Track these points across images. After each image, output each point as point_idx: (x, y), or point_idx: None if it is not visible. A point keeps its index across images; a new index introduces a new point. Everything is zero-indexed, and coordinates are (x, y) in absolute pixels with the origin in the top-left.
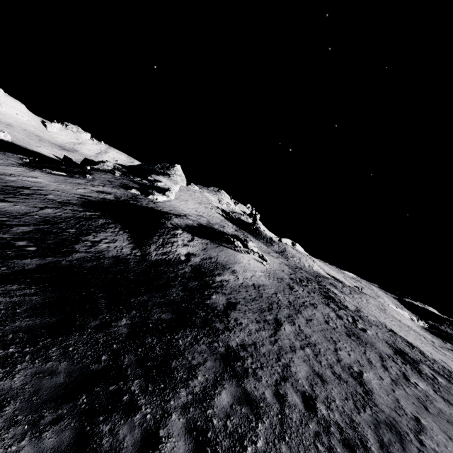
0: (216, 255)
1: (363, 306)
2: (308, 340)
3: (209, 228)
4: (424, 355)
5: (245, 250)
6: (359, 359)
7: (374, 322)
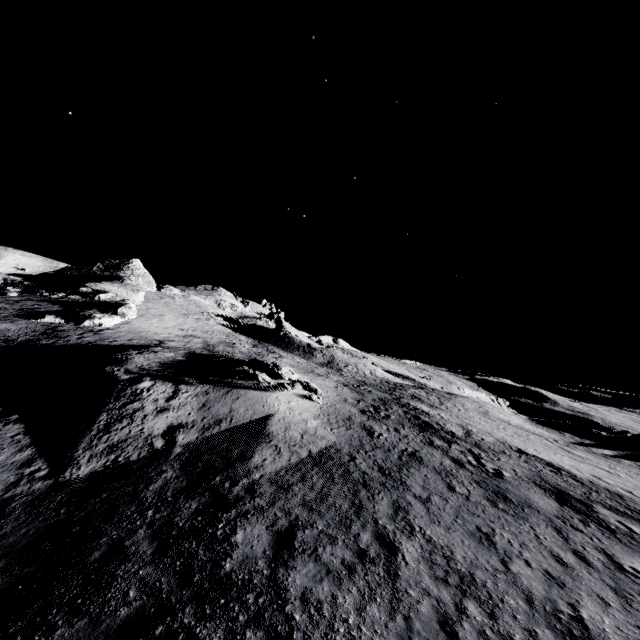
0: (228, 411)
1: (466, 419)
2: (456, 568)
3: (207, 357)
4: (579, 481)
5: (279, 382)
6: (546, 566)
7: (496, 446)
